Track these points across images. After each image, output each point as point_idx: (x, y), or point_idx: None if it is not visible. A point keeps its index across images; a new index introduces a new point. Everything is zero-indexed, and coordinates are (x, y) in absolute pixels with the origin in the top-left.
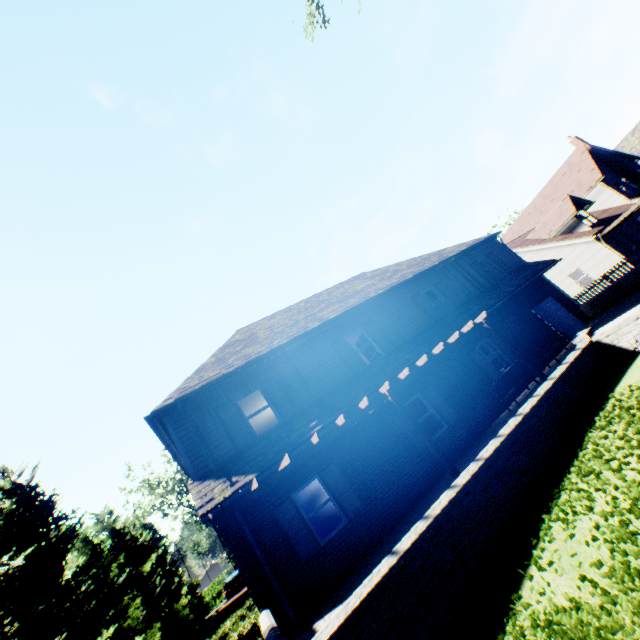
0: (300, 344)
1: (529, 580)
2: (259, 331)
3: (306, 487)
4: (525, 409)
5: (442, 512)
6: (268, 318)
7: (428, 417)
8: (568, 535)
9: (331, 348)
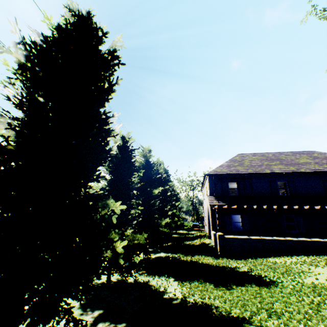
0: (257, 175)
1: (272, 258)
2: (246, 160)
3: (235, 216)
4: (313, 239)
5: (264, 239)
6: (252, 154)
7: (292, 224)
8: (287, 258)
9: (268, 182)
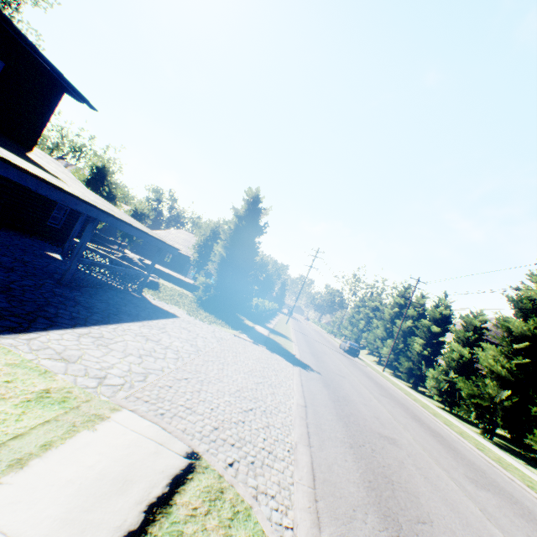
0: None
1: None
2: None
3: None
4: None
5: None
6: None
7: None
8: None
9: None
